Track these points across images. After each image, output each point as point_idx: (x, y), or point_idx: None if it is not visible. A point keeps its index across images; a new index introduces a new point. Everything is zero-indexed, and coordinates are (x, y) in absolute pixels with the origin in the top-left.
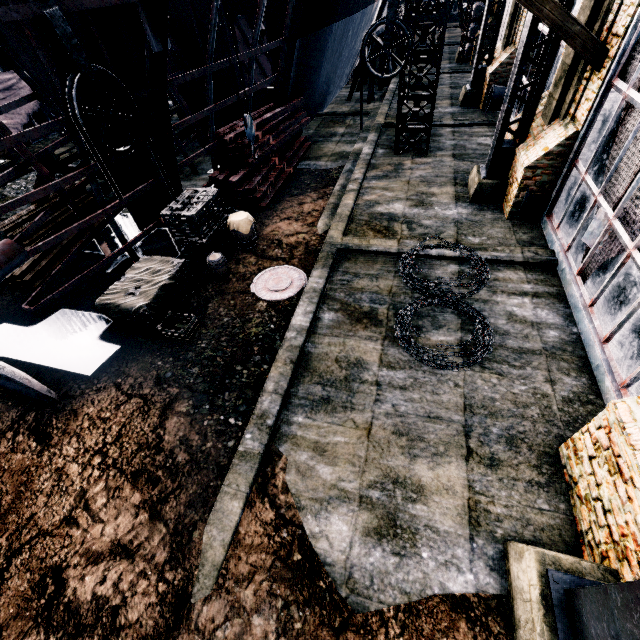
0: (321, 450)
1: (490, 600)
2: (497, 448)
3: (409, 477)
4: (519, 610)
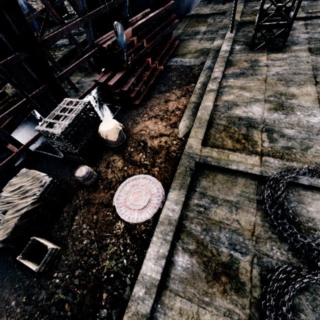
0: None
1: None
2: None
3: None
4: None
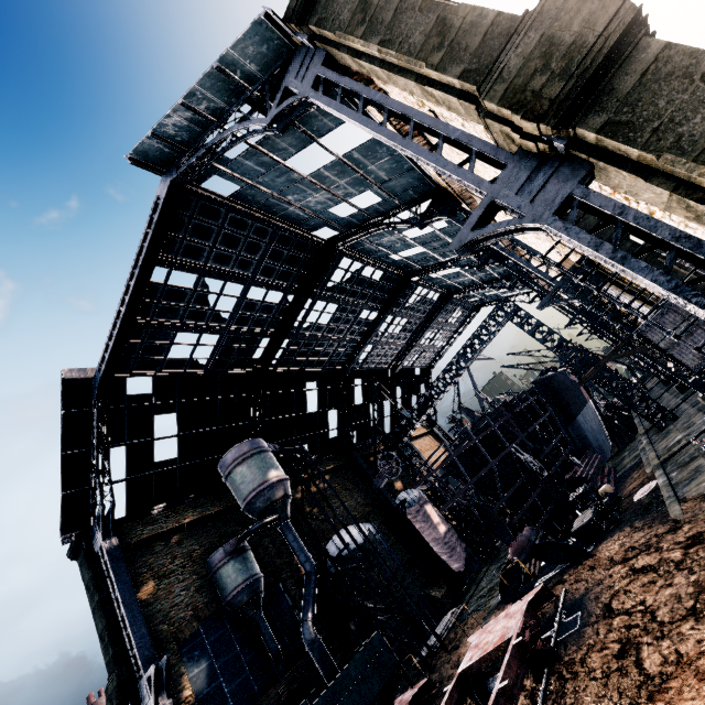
0: (699, 484)
1: None
2: None
3: None
4: None
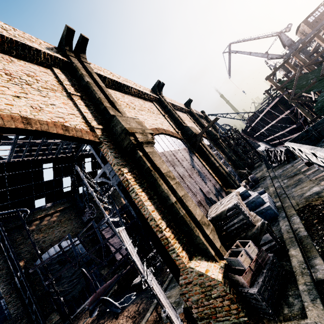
0: (169, 296)
1: None
2: None
3: None
4: None
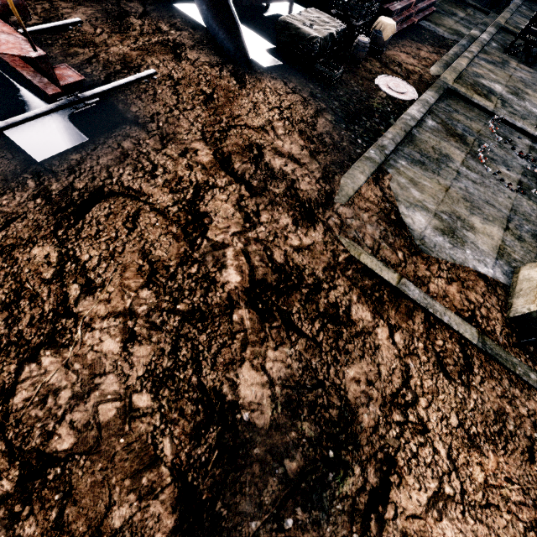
0: (414, 183)
1: (499, 283)
2: (525, 235)
3: (467, 220)
4: (523, 285)
